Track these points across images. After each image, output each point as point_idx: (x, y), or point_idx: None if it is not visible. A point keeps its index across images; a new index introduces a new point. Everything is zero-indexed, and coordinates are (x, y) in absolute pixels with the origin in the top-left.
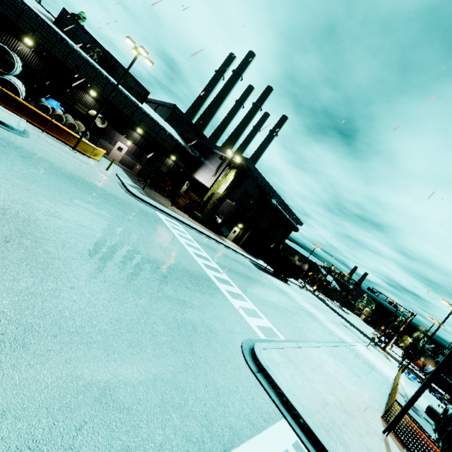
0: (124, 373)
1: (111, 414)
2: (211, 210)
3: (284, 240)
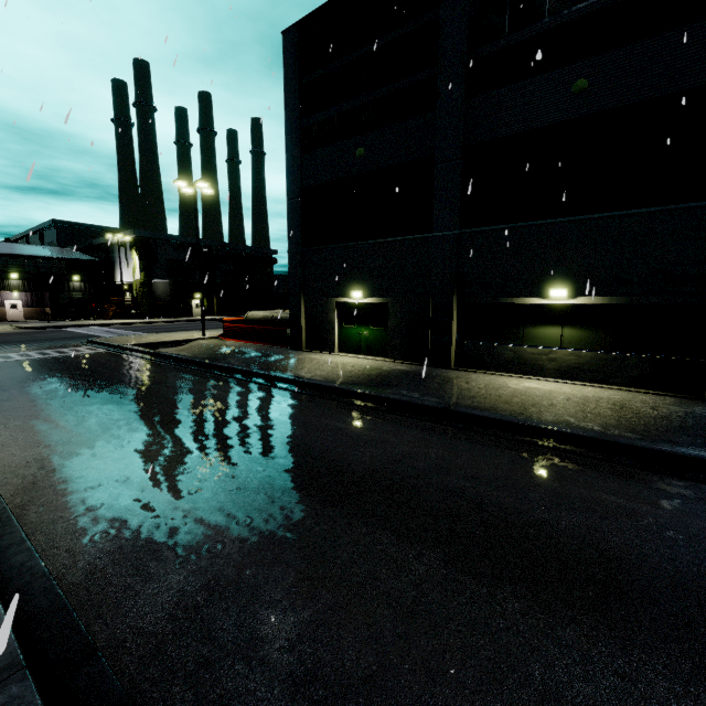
0: None
1: None
2: (144, 300)
3: (271, 280)
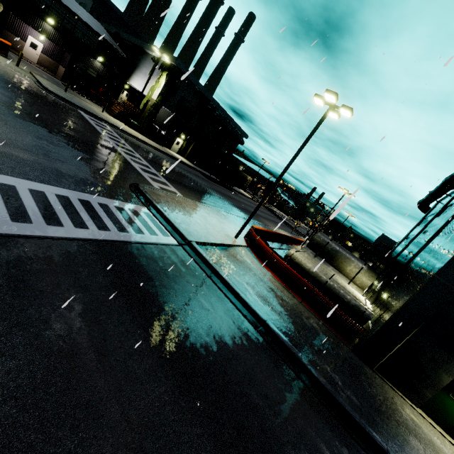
0: (17, 154)
1: (5, 159)
2: (148, 118)
3: (231, 153)
